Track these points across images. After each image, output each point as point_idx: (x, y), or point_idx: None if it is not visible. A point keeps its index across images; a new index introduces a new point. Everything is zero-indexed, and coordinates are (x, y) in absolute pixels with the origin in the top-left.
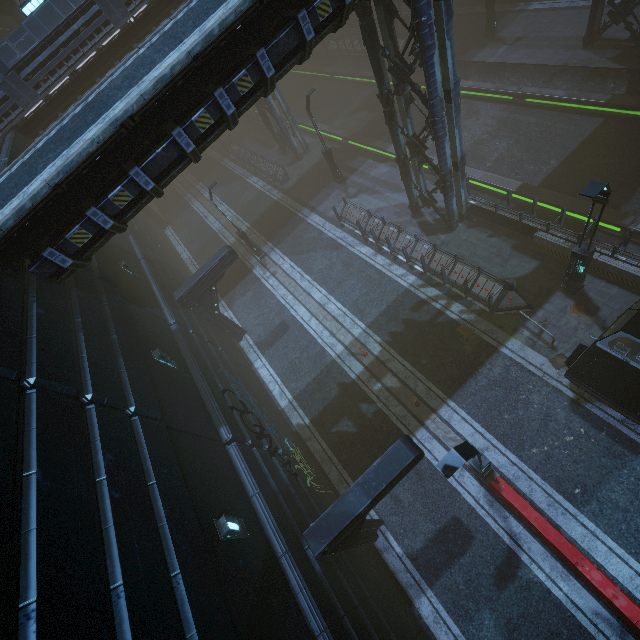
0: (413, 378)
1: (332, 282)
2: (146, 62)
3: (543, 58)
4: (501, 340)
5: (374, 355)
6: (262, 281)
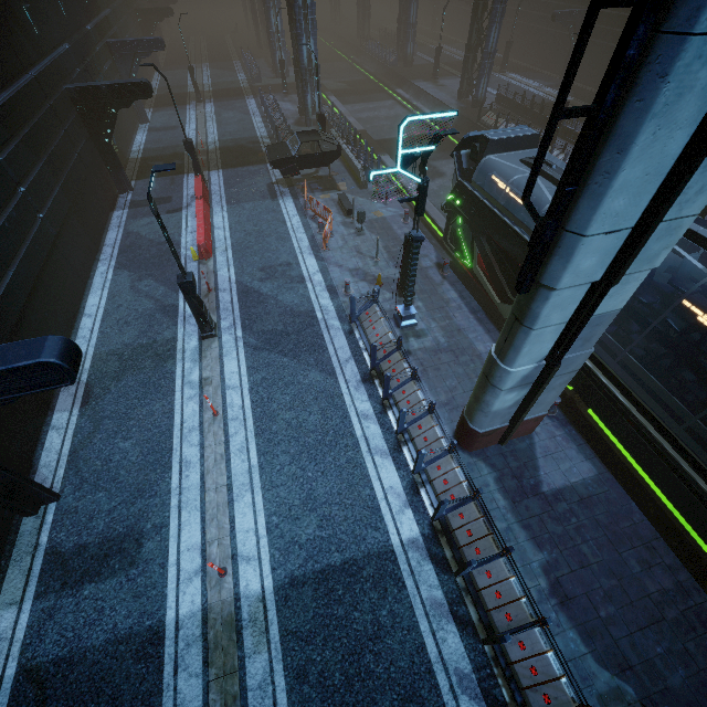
0: (215, 160)
1: (224, 123)
2: None
3: (439, 95)
4: None
5: (208, 149)
6: (187, 110)
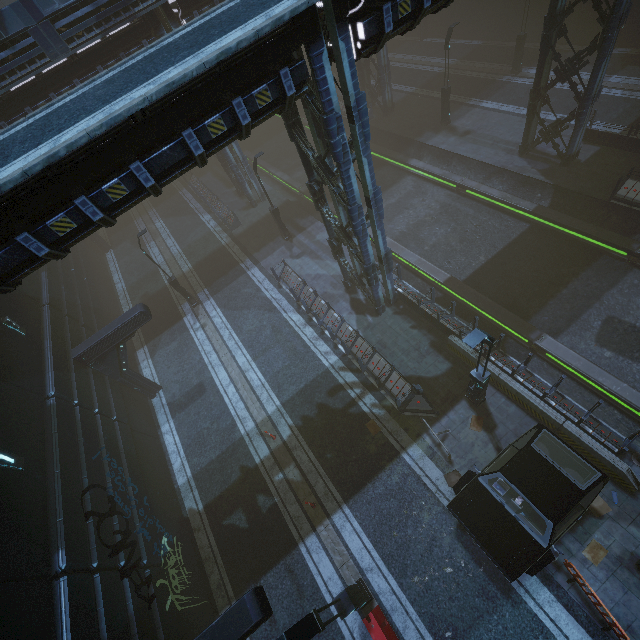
0: (315, 473)
1: (258, 347)
2: (6, 151)
3: (485, 156)
4: (404, 444)
5: (282, 439)
6: (190, 332)
